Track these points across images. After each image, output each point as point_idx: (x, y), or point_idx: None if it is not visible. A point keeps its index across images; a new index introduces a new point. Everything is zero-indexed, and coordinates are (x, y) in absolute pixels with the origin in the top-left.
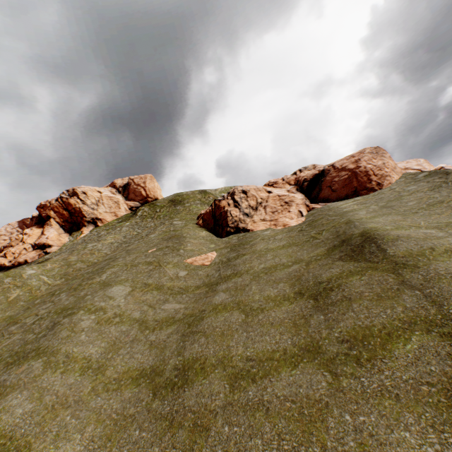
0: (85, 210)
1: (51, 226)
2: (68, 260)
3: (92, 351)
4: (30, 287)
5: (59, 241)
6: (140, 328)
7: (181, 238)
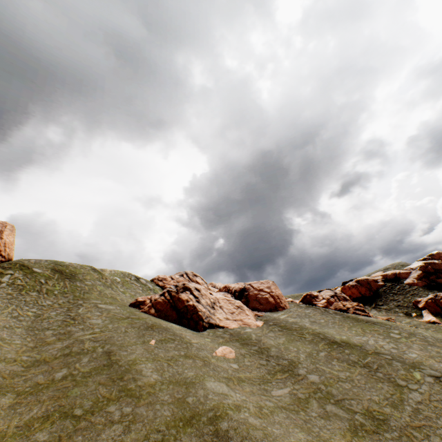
0: None
1: None
2: None
3: (302, 436)
4: None
5: None
6: (292, 413)
7: (168, 328)
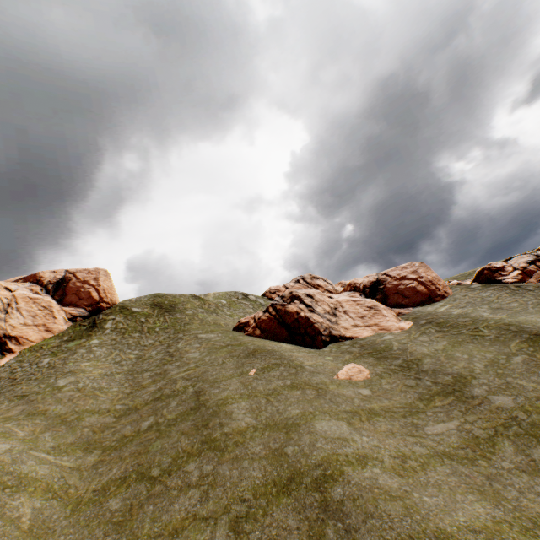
0: None
1: None
2: (49, 415)
3: (481, 510)
4: (44, 481)
5: None
6: (462, 463)
7: (273, 352)
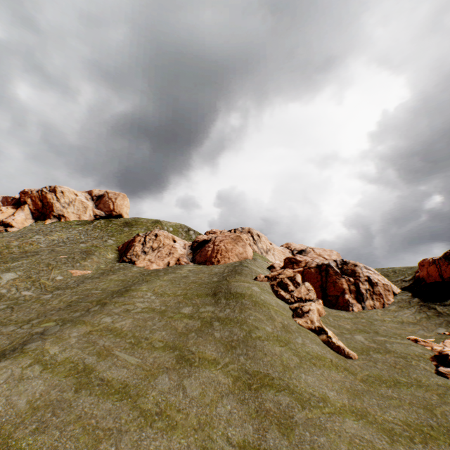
0: (56, 206)
1: (24, 210)
2: (10, 244)
3: None
4: None
5: (22, 225)
6: None
7: (90, 254)
